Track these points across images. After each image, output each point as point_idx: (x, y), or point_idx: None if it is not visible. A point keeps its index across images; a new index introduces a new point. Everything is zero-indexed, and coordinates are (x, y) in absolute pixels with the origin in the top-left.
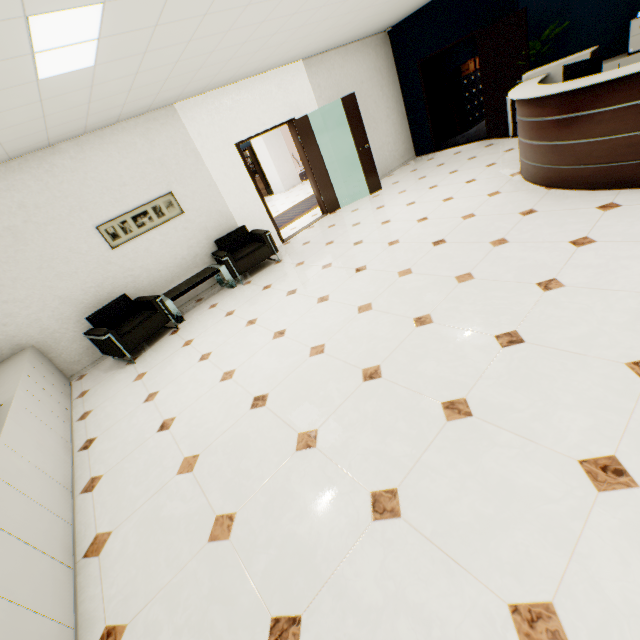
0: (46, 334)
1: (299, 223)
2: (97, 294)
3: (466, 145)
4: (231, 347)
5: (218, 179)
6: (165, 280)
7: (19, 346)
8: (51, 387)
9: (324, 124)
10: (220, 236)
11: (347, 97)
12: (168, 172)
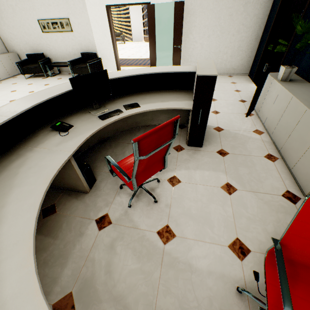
0: (22, 52)
1: None
2: (37, 47)
3: None
4: (14, 94)
5: (92, 22)
6: (61, 57)
7: (15, 51)
8: (2, 69)
9: (173, 15)
10: (87, 52)
11: (178, 2)
12: (69, 7)
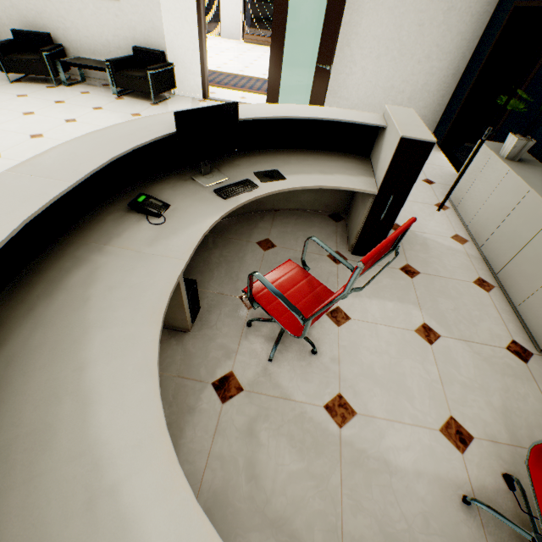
0: (0, 22)
1: (256, 98)
2: (37, 19)
3: (449, 165)
4: None
5: None
6: (89, 48)
7: None
8: None
9: (321, 6)
10: (146, 46)
11: None
12: None
